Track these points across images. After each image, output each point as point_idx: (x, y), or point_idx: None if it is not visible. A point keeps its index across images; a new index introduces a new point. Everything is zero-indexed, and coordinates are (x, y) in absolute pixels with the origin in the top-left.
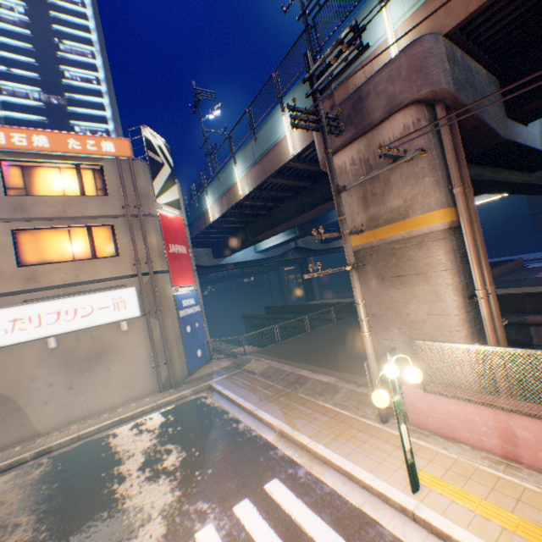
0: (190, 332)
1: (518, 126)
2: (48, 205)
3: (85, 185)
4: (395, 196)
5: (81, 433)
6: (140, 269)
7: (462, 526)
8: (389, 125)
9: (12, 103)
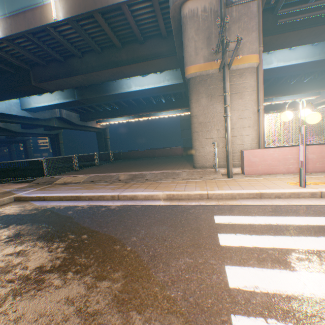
0: None
1: None
2: None
3: None
4: (232, 41)
5: None
6: None
7: None
8: None
9: None
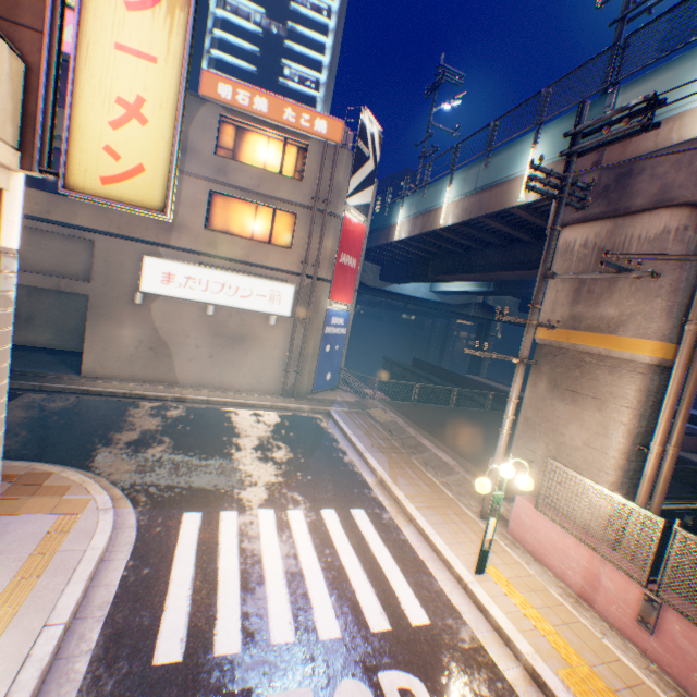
0: (327, 352)
1: None
2: (246, 175)
3: (284, 163)
4: (613, 305)
5: (211, 398)
6: (305, 270)
7: (502, 610)
8: (647, 219)
9: (231, 23)
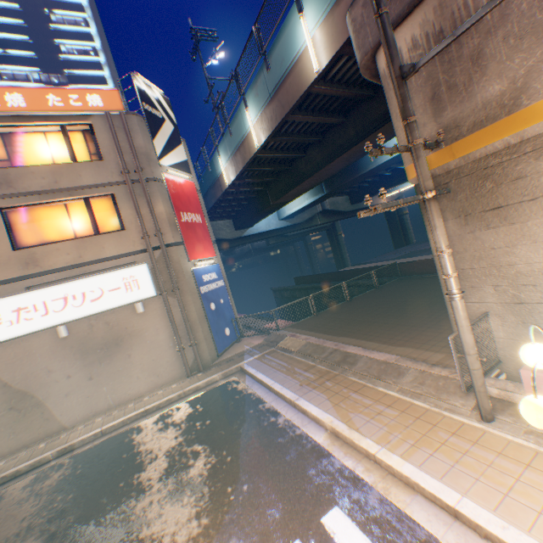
0: (214, 310)
1: None
2: (36, 176)
3: (76, 151)
4: (494, 78)
5: (104, 428)
6: (149, 243)
7: None
8: None
9: None
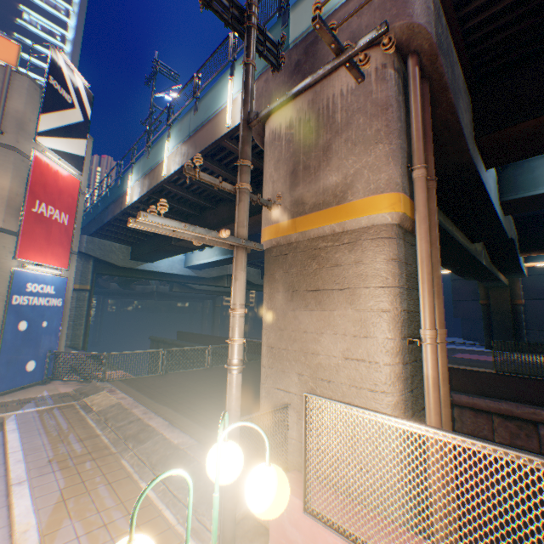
0: (24, 331)
1: (481, 163)
2: None
3: None
4: (334, 170)
5: None
6: None
7: None
8: (345, 73)
9: None
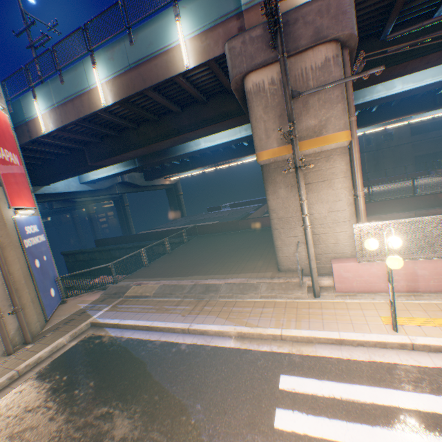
0: (39, 267)
1: None
2: None
3: None
4: (312, 117)
5: None
6: None
7: None
8: (312, 55)
9: None
